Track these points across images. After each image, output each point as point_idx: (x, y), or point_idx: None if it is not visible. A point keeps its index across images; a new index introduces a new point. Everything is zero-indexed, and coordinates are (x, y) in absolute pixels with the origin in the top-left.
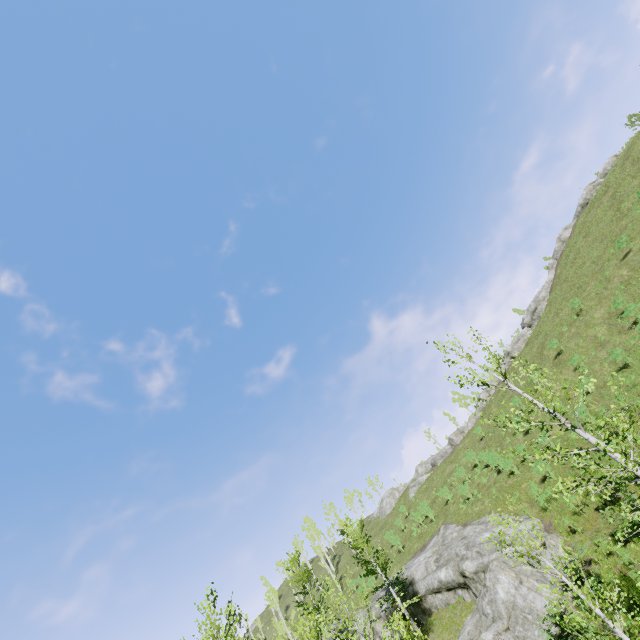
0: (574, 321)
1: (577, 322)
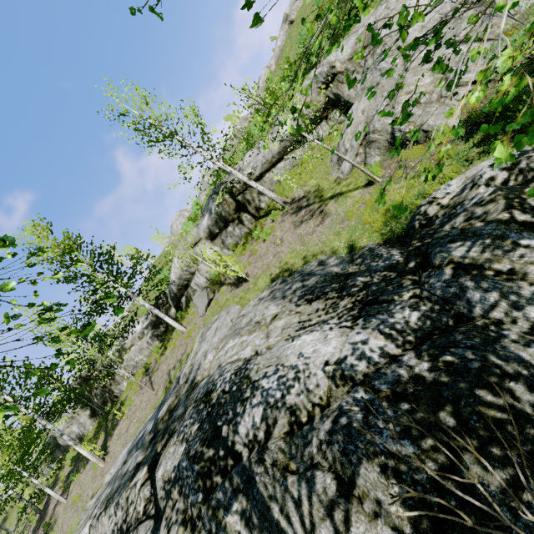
0: None
1: None
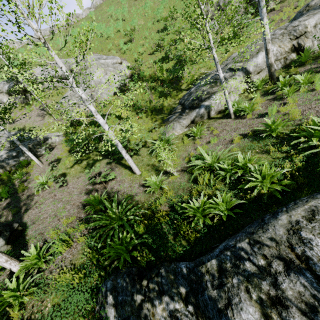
0: None
1: None
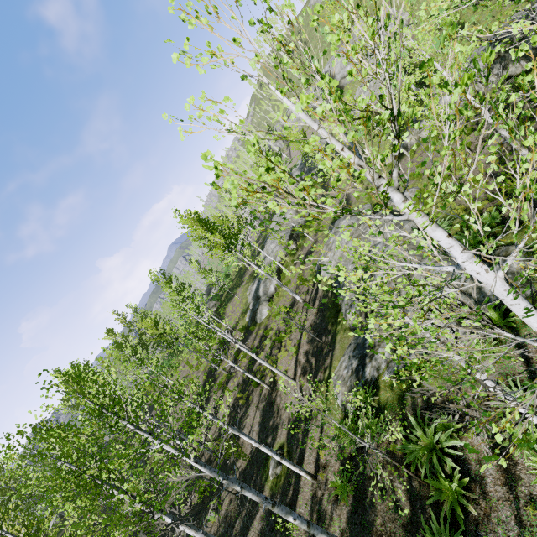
0: None
1: None
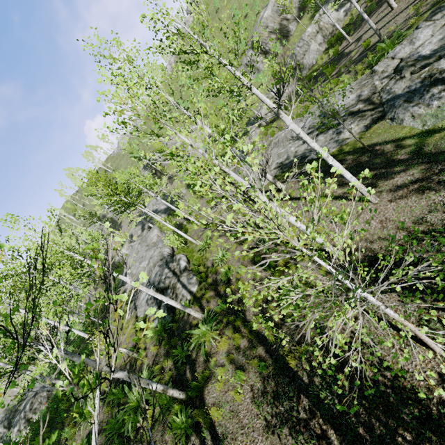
0: (215, 16)
1: (216, 17)
